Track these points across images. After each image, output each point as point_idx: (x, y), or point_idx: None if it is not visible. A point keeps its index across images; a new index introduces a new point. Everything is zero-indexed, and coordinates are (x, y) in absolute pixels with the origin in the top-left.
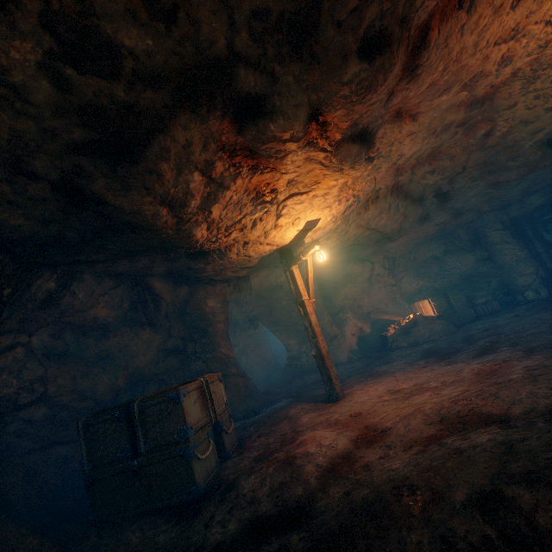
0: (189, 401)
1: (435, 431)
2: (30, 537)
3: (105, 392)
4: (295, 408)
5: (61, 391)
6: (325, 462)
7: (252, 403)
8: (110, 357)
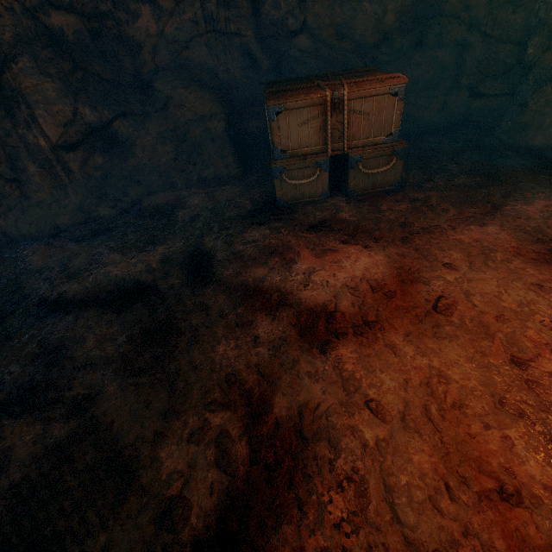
0: (289, 121)
1: (280, 415)
2: (231, 156)
3: (366, 32)
4: None
5: (318, 23)
6: (272, 284)
7: None
8: None
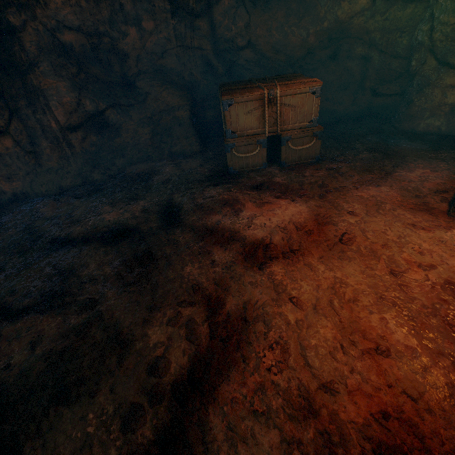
0: (238, 111)
1: (231, 309)
2: (193, 137)
3: (294, 48)
4: (430, 172)
5: (259, 41)
6: (224, 226)
7: (453, 123)
8: (313, 3)
